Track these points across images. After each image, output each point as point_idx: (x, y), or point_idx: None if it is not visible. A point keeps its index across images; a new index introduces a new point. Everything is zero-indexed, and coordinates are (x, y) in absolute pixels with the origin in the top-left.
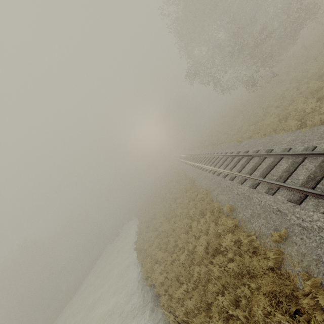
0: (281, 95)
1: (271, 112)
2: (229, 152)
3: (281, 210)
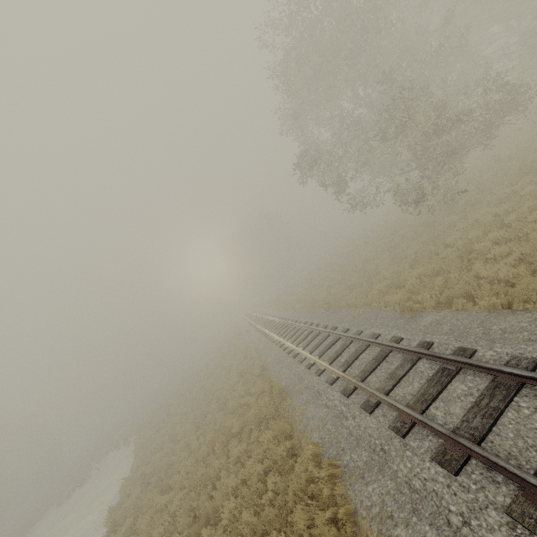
0: (498, 222)
1: (492, 251)
2: (385, 334)
3: None
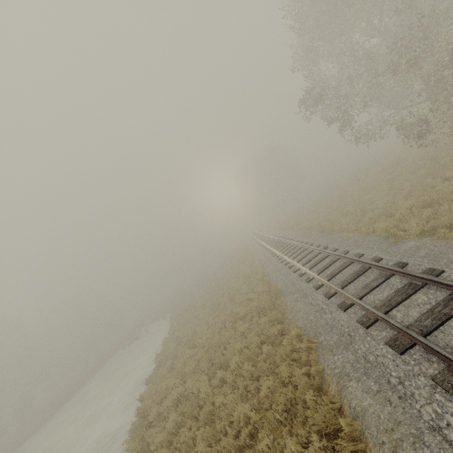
0: None
1: None
2: (368, 254)
3: None
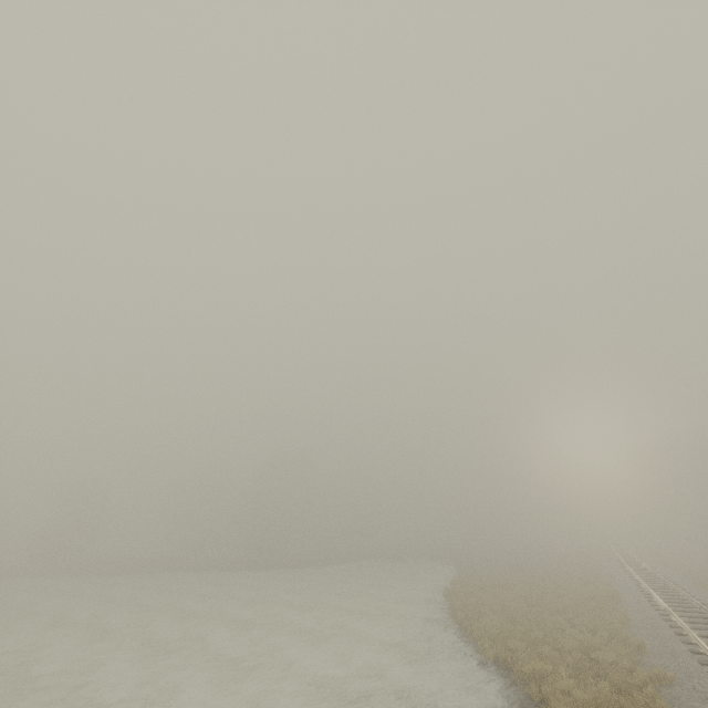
0: None
1: None
2: None
3: (691, 673)
